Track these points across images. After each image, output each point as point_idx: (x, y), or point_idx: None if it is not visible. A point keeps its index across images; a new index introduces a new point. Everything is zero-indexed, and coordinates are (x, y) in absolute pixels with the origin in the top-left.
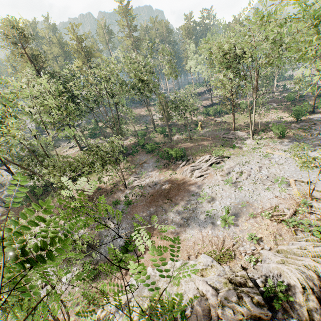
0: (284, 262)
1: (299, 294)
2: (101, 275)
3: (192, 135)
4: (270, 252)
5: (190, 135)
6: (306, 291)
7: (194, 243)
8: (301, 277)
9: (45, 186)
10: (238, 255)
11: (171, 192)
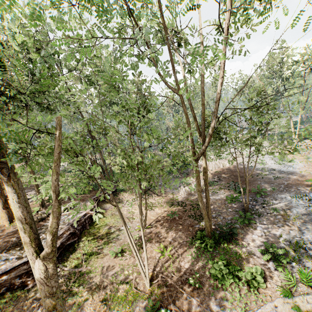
0: None
1: None
2: None
3: None
4: None
5: None
6: None
7: (311, 171)
8: None
9: None
10: None
11: (236, 174)
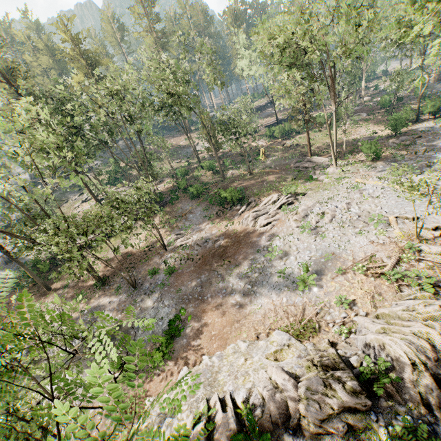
0: (386, 331)
1: (407, 373)
2: (140, 372)
3: (253, 168)
4: (367, 319)
5: (250, 168)
6: (417, 367)
7: (264, 316)
8: (409, 350)
9: (52, 259)
10: (325, 327)
11: (228, 250)
